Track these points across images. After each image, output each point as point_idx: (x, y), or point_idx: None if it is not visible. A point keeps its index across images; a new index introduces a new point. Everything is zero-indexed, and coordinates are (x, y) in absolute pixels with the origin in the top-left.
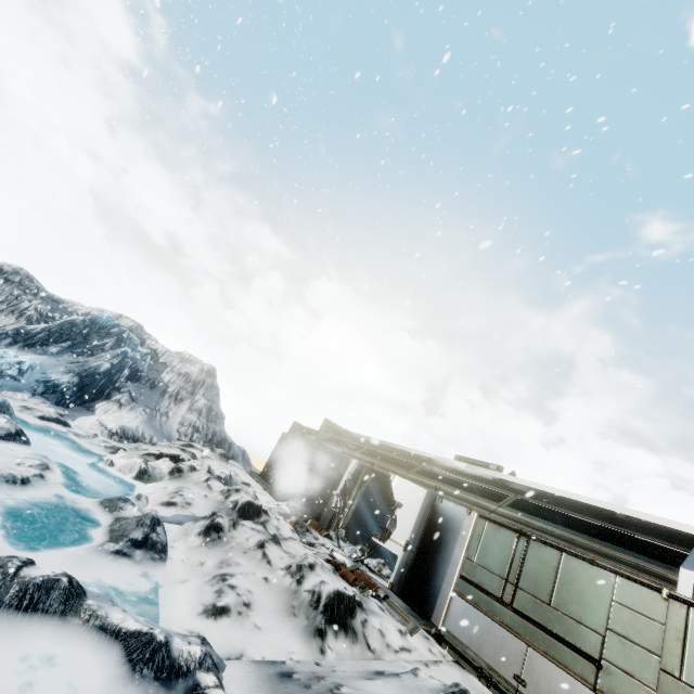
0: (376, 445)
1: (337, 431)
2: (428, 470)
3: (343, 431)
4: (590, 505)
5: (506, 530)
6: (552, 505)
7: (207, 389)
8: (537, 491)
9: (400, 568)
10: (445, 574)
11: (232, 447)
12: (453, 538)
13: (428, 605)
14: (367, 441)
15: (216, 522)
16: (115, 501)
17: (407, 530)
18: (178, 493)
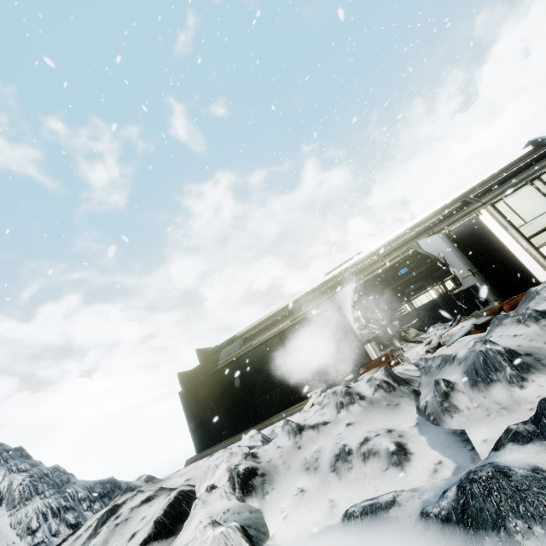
0: (283, 309)
1: (217, 349)
2: (370, 262)
3: (222, 344)
4: (470, 189)
5: (521, 189)
6: (491, 180)
7: (7, 461)
8: (439, 210)
9: (486, 287)
10: (513, 254)
11: (118, 482)
12: (490, 235)
13: (528, 279)
14: (269, 318)
15: (504, 350)
16: (516, 484)
17: (461, 265)
18: (355, 449)
